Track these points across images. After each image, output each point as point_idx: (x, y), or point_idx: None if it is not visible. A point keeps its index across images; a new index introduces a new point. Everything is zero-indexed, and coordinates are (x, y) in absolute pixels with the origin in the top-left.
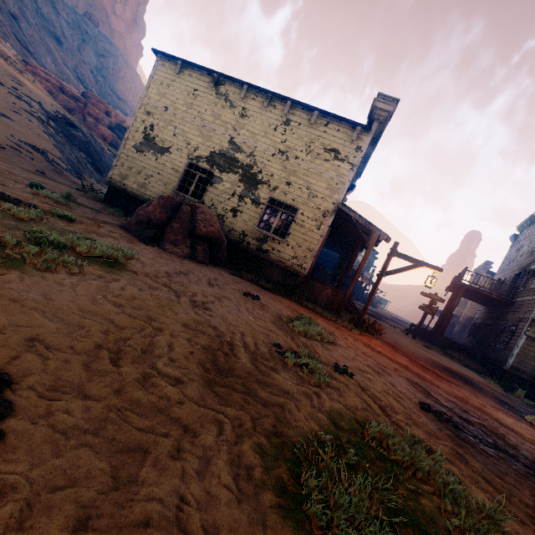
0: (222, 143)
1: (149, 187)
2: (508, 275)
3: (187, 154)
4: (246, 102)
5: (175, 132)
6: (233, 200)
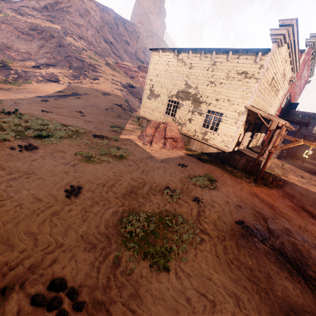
0: (182, 85)
1: (154, 115)
2: None
3: (167, 95)
4: (191, 59)
5: (162, 86)
6: (189, 114)
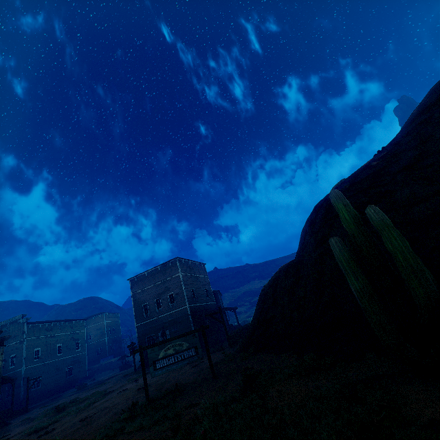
0: None
1: None
2: None
3: None
4: None
5: None
6: None
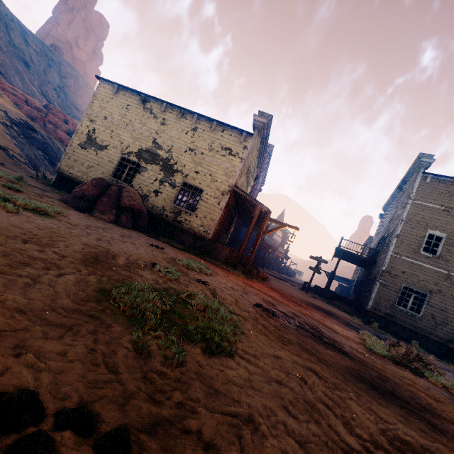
0: (148, 143)
1: (90, 175)
2: (376, 243)
3: (121, 150)
4: (165, 114)
5: (112, 134)
6: (155, 184)
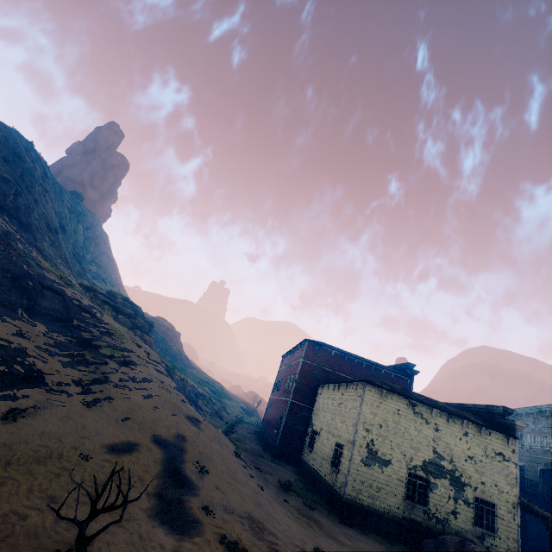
0: (428, 452)
1: (382, 499)
2: (526, 463)
3: (406, 464)
4: (435, 419)
5: (392, 445)
6: (450, 502)
